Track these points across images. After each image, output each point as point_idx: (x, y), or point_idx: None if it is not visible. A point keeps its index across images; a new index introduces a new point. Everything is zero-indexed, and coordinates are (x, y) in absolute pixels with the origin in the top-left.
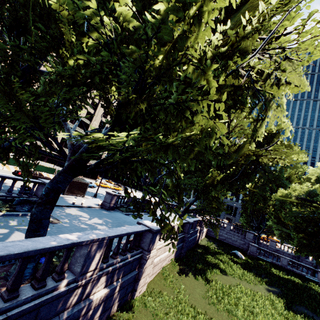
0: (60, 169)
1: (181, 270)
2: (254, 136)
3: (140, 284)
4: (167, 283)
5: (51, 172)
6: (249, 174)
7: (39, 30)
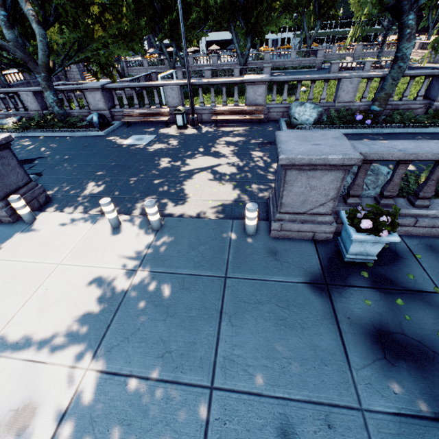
0: None
1: None
2: None
3: None
4: None
5: None
6: None
7: None
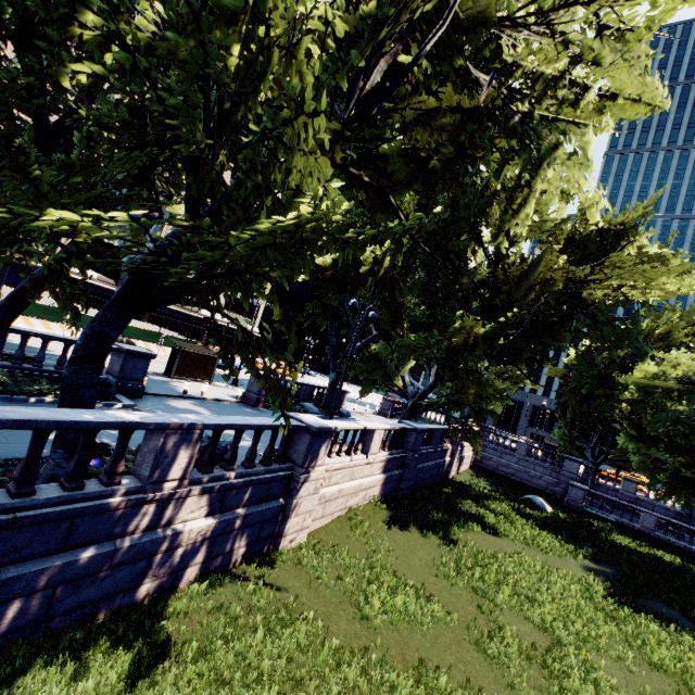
0: (172, 334)
1: (393, 519)
2: (510, 221)
3: (291, 526)
4: (356, 536)
5: (152, 339)
6: (557, 326)
7: (68, 38)
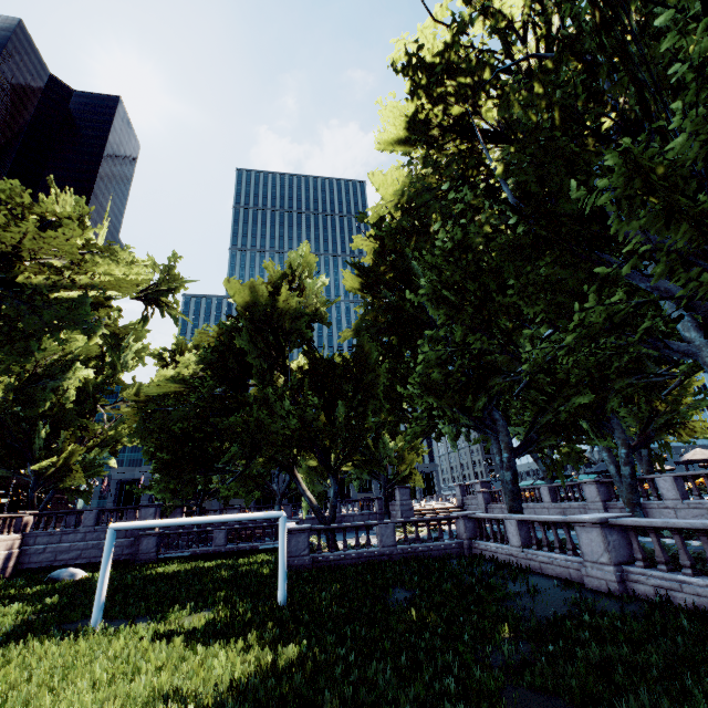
0: None
1: None
2: None
3: None
4: None
5: None
6: None
7: None
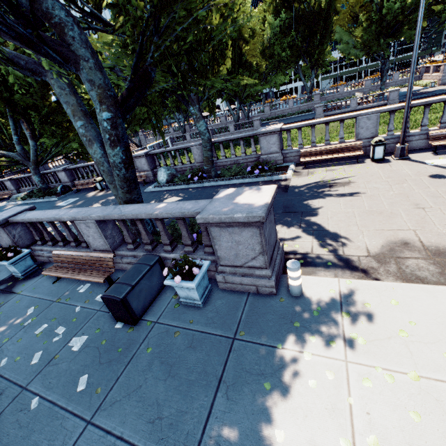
0: None
1: None
2: None
3: None
4: None
5: None
6: None
7: None
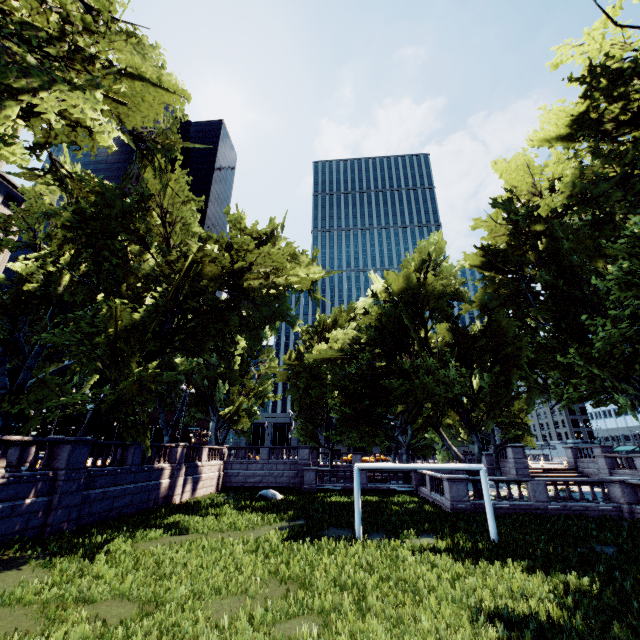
0: None
1: None
2: None
3: None
4: None
5: None
6: (227, 312)
7: None
